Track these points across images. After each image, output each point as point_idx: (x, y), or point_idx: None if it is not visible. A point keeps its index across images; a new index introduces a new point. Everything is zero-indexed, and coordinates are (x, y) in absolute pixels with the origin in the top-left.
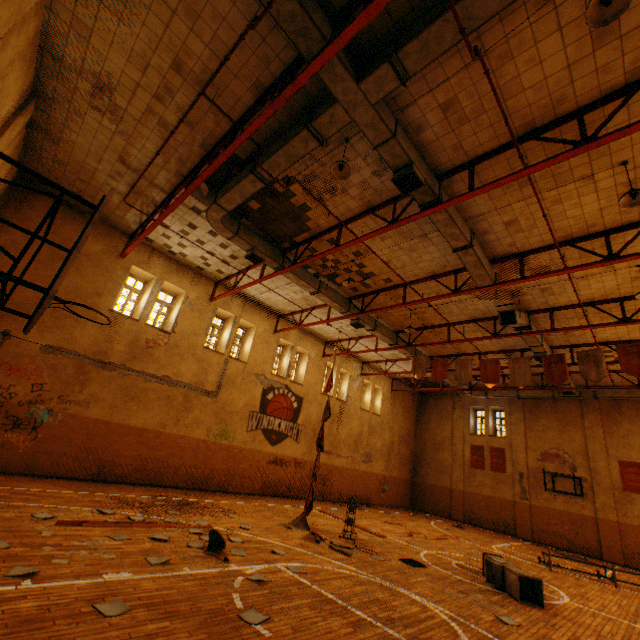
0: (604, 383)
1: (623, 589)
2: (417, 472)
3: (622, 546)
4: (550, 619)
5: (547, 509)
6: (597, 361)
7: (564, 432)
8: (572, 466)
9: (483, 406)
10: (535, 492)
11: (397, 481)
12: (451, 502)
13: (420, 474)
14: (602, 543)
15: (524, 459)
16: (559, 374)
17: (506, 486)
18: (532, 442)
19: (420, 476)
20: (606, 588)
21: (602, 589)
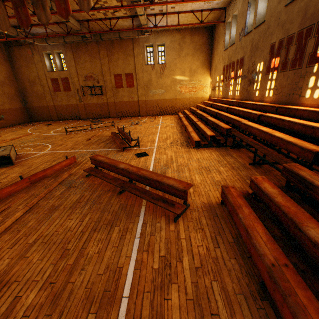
0: (104, 29)
1: (95, 131)
2: (27, 102)
3: (116, 111)
4: (7, 171)
5: (91, 104)
6: (44, 6)
7: (93, 63)
8: (98, 81)
9: (51, 51)
10: (85, 98)
11: (12, 111)
12: (50, 113)
13: (29, 102)
14: (110, 112)
15: (78, 82)
16: (26, 19)
17: (73, 98)
18: (80, 71)
19: (30, 104)
20: (86, 134)
21: (82, 135)
